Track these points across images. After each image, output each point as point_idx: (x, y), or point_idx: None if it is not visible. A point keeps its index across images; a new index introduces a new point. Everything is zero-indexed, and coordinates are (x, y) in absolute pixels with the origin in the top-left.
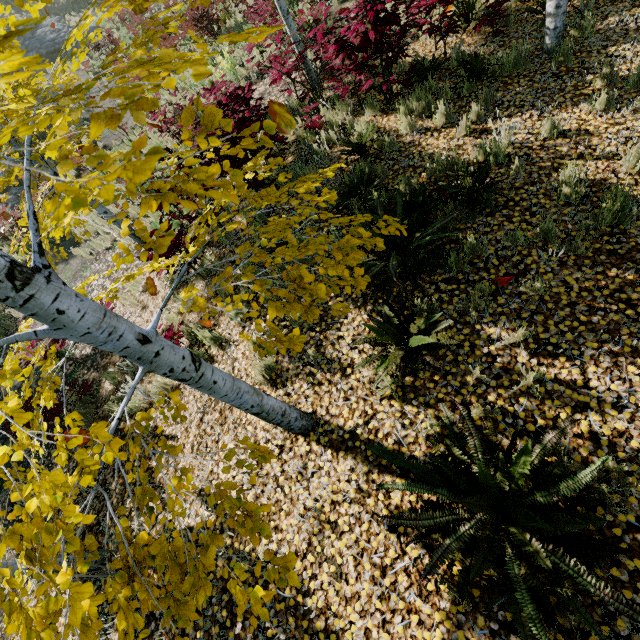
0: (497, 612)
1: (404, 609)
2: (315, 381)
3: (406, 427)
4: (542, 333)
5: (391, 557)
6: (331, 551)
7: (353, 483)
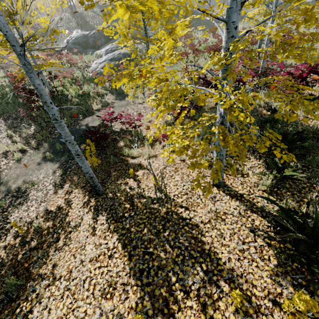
0: (298, 279)
1: (250, 259)
2: (228, 173)
3: (268, 203)
4: None
5: (248, 240)
6: (219, 227)
7: (237, 210)
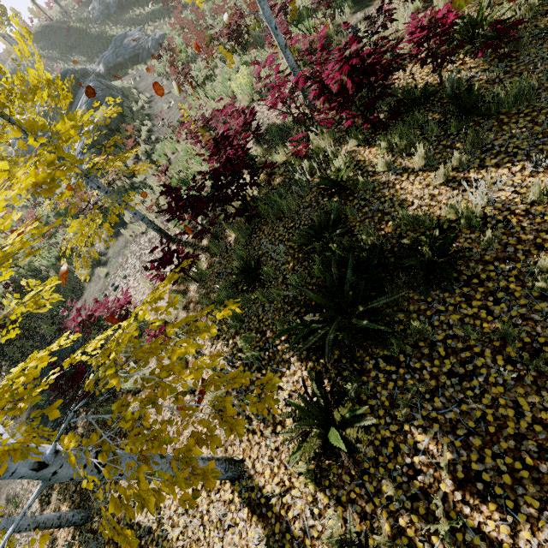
0: None
1: None
2: (250, 427)
3: (314, 516)
4: (475, 462)
5: None
6: None
7: None
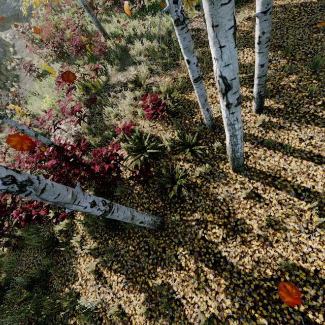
0: None
1: None
2: None
3: None
4: None
5: None
6: None
7: None
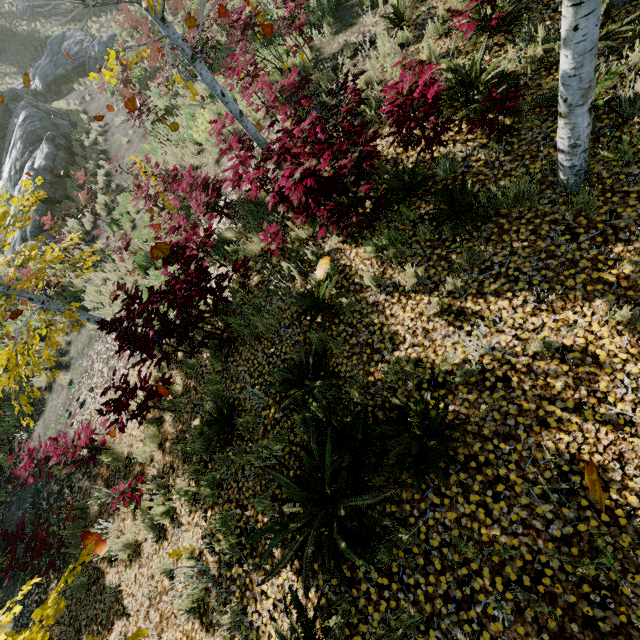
0: None
1: None
2: None
3: None
4: None
5: None
6: None
7: None
